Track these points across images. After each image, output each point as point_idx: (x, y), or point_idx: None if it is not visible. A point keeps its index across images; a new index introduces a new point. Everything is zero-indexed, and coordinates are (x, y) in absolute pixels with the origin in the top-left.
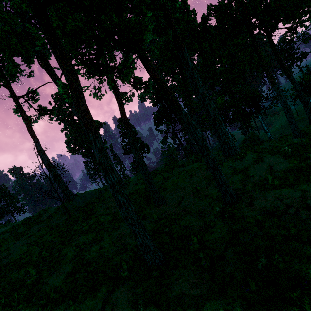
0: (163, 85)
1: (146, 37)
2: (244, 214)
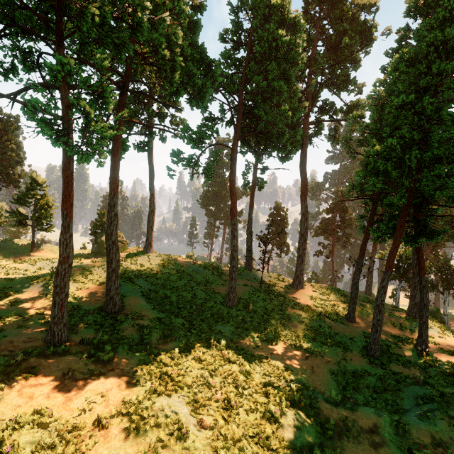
0: (422, 256)
1: (438, 238)
2: (437, 359)
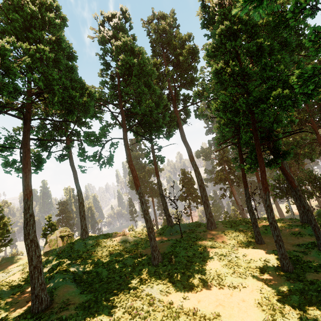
0: (286, 172)
1: (290, 155)
2: None
